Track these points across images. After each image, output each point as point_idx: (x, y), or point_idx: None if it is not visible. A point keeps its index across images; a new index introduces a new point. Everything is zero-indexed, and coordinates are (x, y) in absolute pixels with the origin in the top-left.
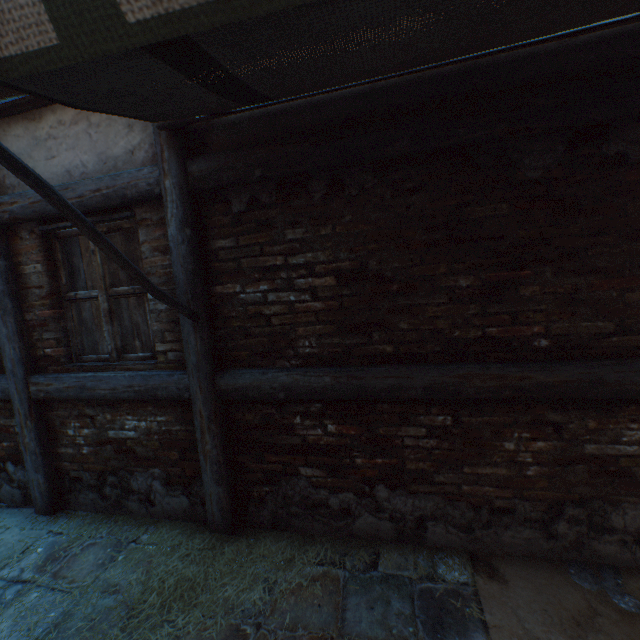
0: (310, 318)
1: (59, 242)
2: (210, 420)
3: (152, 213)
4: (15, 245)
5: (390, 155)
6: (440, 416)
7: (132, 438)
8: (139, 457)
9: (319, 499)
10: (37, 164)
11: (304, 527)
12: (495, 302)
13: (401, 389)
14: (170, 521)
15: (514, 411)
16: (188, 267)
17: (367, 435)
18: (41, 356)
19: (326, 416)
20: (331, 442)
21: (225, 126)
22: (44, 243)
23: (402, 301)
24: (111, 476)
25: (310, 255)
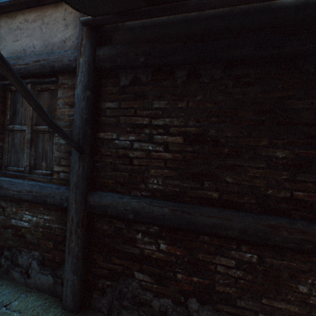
0: (160, 163)
1: (11, 93)
2: (78, 225)
3: (69, 80)
4: None
5: (237, 56)
6: (248, 253)
7: (25, 227)
8: (27, 241)
9: (145, 299)
10: (7, 44)
11: None
12: (304, 172)
13: (221, 227)
14: (37, 292)
15: (310, 261)
16: (83, 116)
17: (189, 257)
18: None
19: (160, 237)
20: (161, 257)
21: (125, 30)
22: (1, 92)
23: (230, 161)
24: (7, 251)
25: (168, 120)
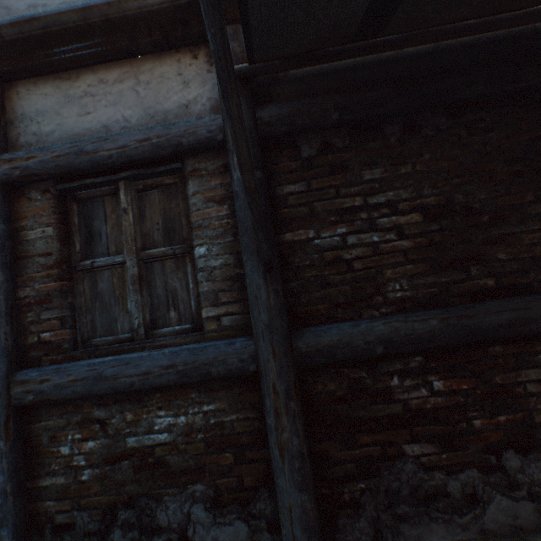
0: (398, 258)
1: (77, 204)
2: (288, 396)
3: (207, 163)
4: (19, 208)
5: (466, 97)
6: None
7: (163, 443)
8: (172, 471)
9: (434, 487)
10: (65, 121)
11: (418, 534)
12: None
13: (520, 323)
14: None
15: None
16: None
17: (482, 387)
18: (33, 344)
19: (429, 371)
20: (440, 404)
21: (291, 81)
22: (59, 204)
23: (495, 231)
24: (124, 510)
25: (391, 193)
